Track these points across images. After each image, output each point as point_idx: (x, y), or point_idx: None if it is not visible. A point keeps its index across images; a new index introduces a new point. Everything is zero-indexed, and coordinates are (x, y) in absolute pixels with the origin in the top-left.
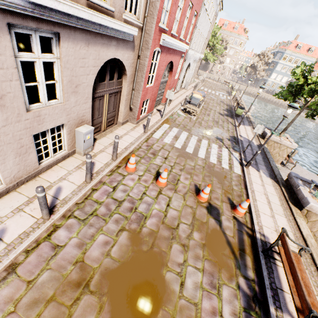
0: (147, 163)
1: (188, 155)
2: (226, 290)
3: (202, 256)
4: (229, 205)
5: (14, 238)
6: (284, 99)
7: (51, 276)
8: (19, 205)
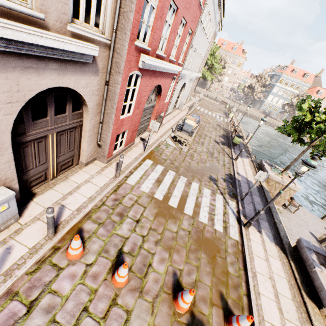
0: (107, 235)
1: (171, 211)
2: None
3: None
4: (221, 313)
5: None
6: (288, 134)
7: None
8: None
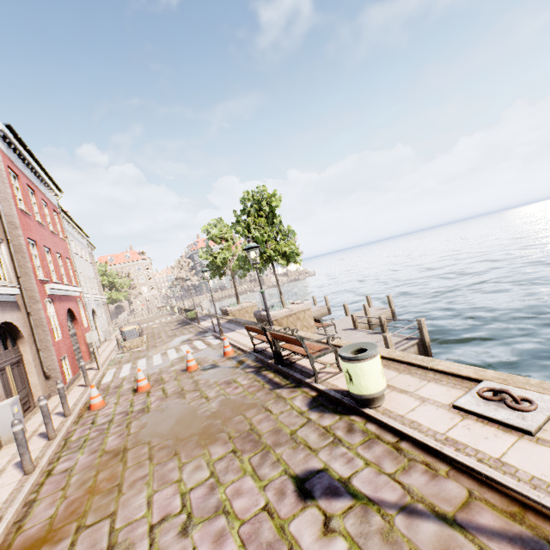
0: (116, 394)
1: (159, 365)
2: (240, 378)
3: (214, 382)
4: (221, 357)
5: (6, 498)
6: (213, 276)
7: (83, 473)
8: None
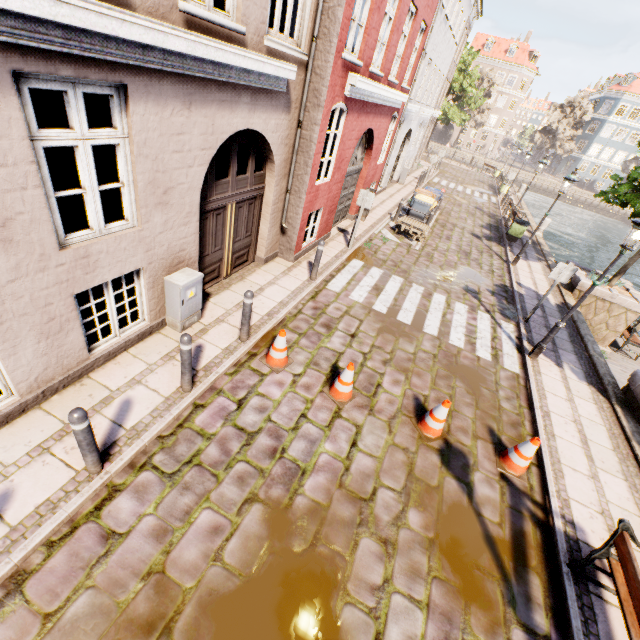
0: (313, 347)
1: (402, 328)
2: None
3: (428, 569)
4: (491, 447)
5: (25, 514)
6: (622, 203)
7: (95, 605)
8: (43, 440)
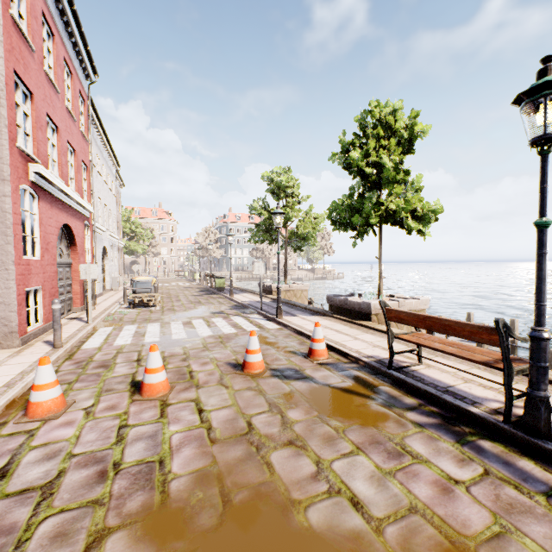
0: (96, 383)
1: (182, 341)
2: (415, 443)
3: (335, 431)
4: (301, 357)
5: None
6: (262, 240)
7: None
8: None
